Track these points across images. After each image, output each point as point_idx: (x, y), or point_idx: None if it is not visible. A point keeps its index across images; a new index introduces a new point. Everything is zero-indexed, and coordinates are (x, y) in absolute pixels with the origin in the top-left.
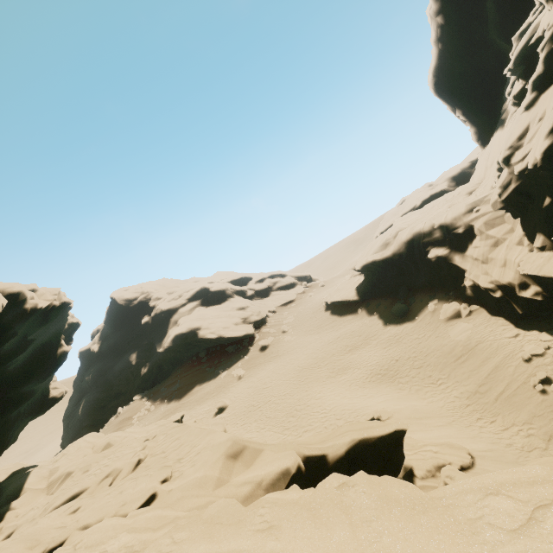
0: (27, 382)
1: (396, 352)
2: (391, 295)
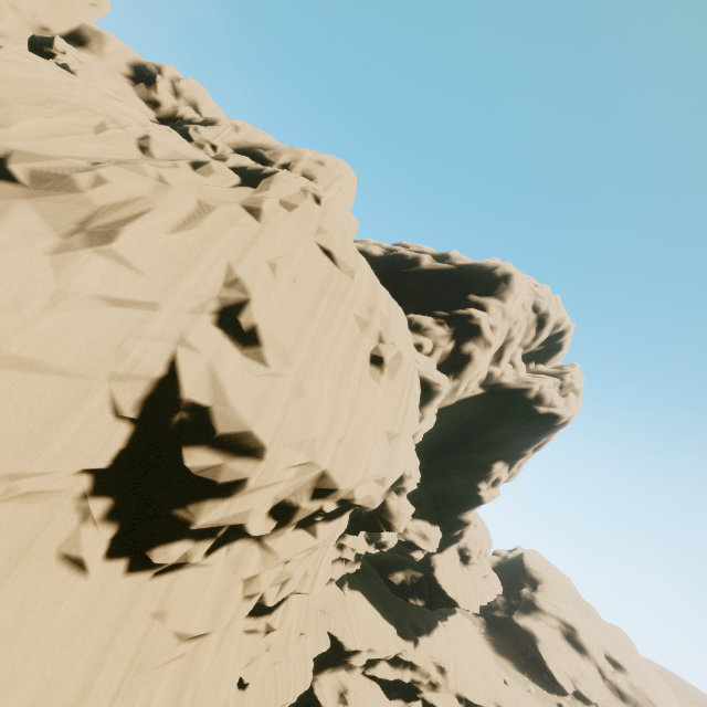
0: None
1: None
2: None
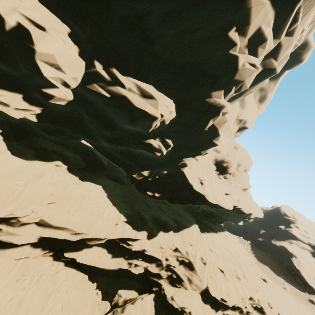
0: (241, 219)
1: None
2: None
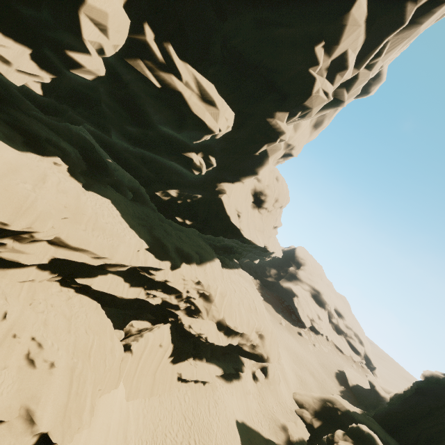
0: (259, 257)
1: (315, 391)
2: (358, 403)
